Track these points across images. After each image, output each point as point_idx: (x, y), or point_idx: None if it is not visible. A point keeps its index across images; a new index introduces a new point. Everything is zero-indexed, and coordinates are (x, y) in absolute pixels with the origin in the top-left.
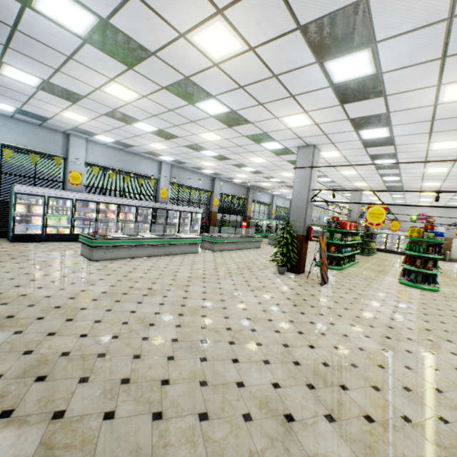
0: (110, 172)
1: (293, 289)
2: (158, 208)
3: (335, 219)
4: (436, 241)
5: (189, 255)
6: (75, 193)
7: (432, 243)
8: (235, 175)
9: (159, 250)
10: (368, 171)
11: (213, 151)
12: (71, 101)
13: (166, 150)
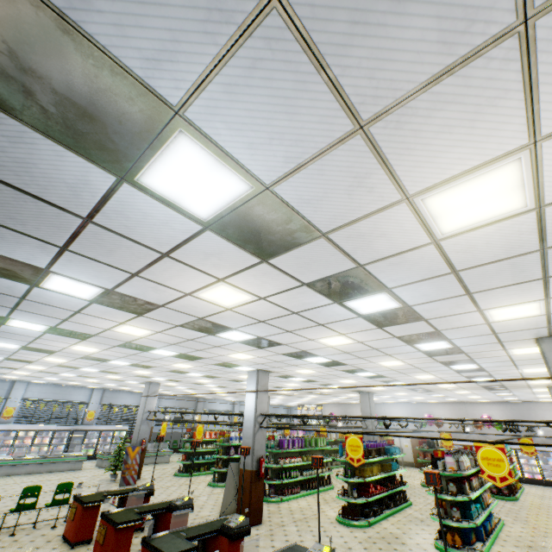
0: (41, 403)
1: (89, 488)
2: (75, 429)
3: (189, 430)
4: (221, 444)
5: (67, 471)
6: (1, 425)
7: (224, 446)
8: (161, 391)
9: (39, 468)
10: (223, 388)
11: (111, 384)
12: (3, 374)
13: (84, 384)
